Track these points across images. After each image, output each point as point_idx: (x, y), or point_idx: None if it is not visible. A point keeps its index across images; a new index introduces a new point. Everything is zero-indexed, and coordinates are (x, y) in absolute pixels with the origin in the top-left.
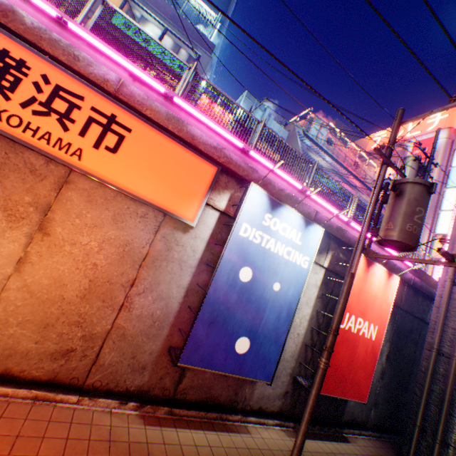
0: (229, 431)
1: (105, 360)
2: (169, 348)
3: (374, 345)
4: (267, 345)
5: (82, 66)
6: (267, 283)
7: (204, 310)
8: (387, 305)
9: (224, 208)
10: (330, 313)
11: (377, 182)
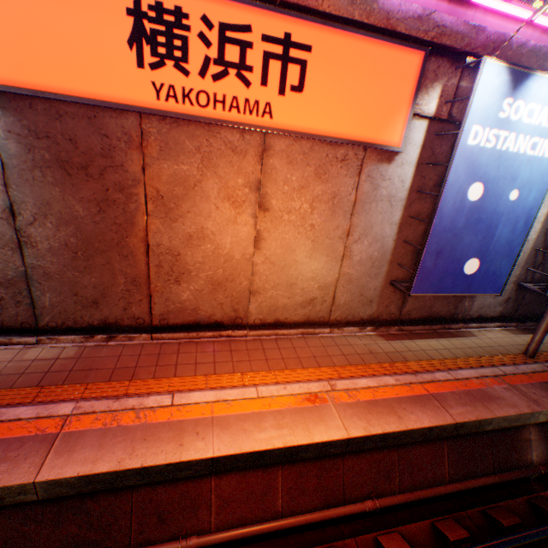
0: (456, 337)
1: (340, 302)
2: (389, 283)
3: None
4: (497, 261)
5: None
6: (501, 195)
7: (429, 243)
8: None
9: (434, 112)
10: None
11: None
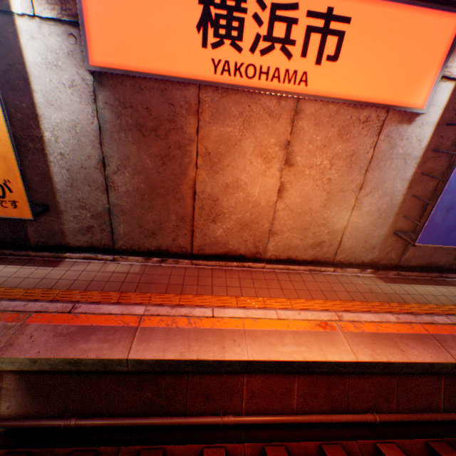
0: (453, 286)
1: (345, 246)
2: (393, 233)
3: None
4: None
5: None
6: None
7: (441, 199)
8: None
9: None
10: None
11: None
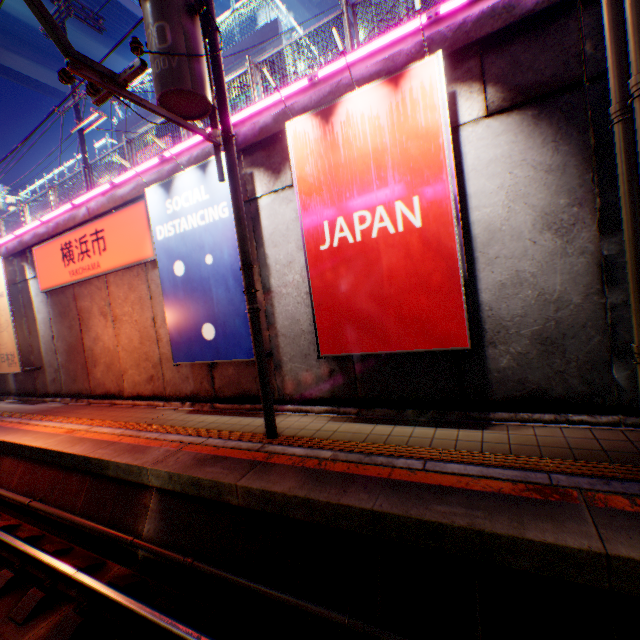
0: (250, 416)
1: (168, 378)
2: None
3: (432, 236)
4: (232, 322)
5: (78, 220)
6: (200, 263)
7: (169, 317)
8: (427, 139)
9: None
10: None
11: None
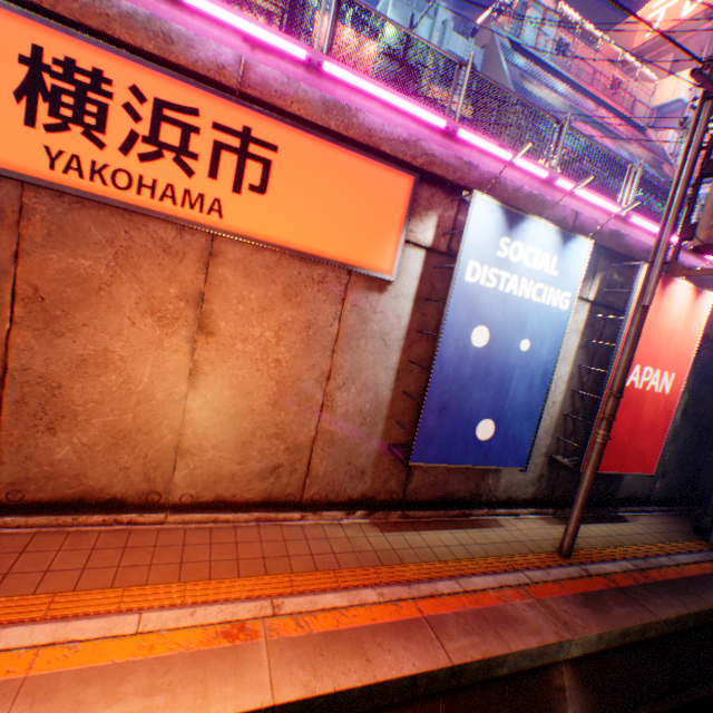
0: (478, 527)
1: (318, 472)
2: (388, 447)
3: (667, 401)
4: (517, 424)
5: (179, 52)
6: (511, 343)
7: (430, 395)
8: (690, 341)
9: (431, 242)
10: (599, 366)
11: (691, 137)
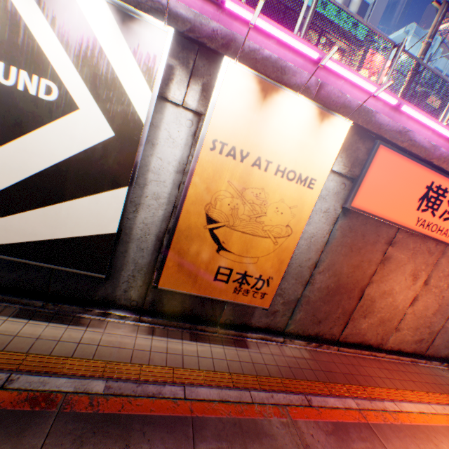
0: None
1: (434, 343)
2: None
3: None
4: None
5: None
6: None
7: None
8: None
9: None
10: None
11: None
